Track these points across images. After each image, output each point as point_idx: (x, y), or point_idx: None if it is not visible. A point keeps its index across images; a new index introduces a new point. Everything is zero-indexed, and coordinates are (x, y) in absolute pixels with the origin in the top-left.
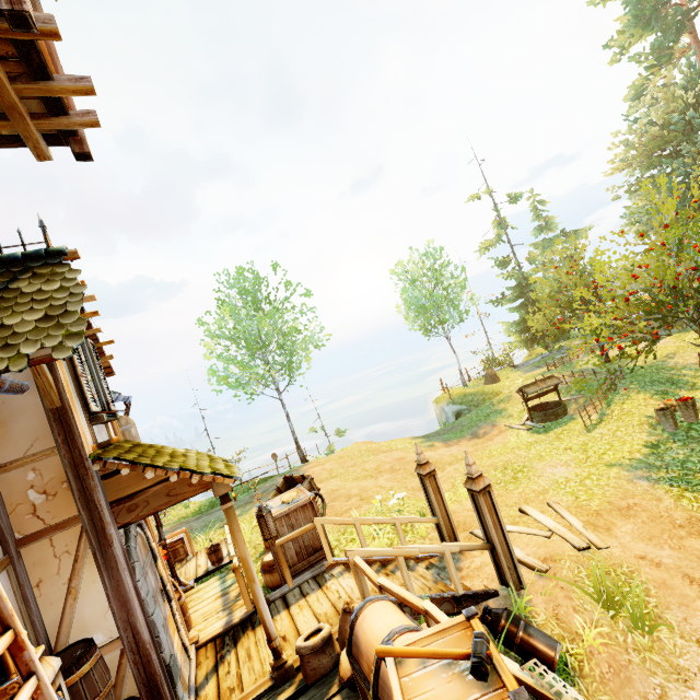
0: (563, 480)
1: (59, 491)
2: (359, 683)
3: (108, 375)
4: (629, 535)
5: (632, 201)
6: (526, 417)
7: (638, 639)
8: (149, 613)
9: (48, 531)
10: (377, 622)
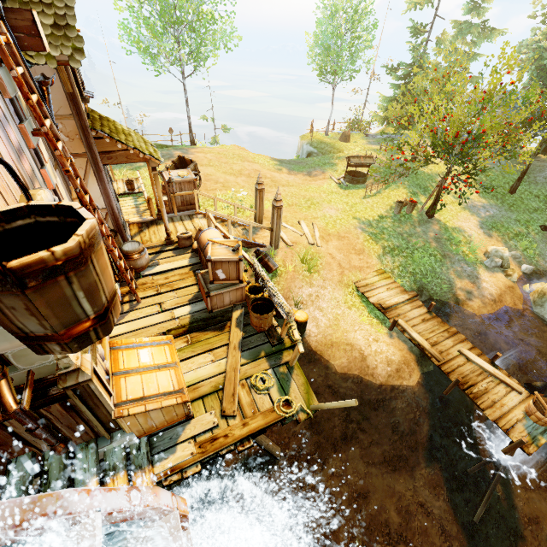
0: (329, 217)
1: (75, 139)
2: (199, 250)
3: None
4: (333, 246)
5: (532, 34)
6: (343, 175)
7: (306, 274)
8: (115, 203)
9: (72, 156)
10: (211, 235)
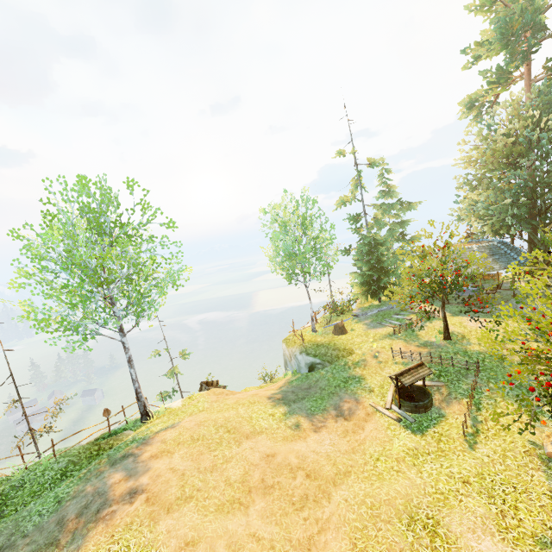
0: None
1: None
2: None
3: None
4: None
5: (481, 197)
6: (391, 398)
7: None
8: None
9: None
10: None
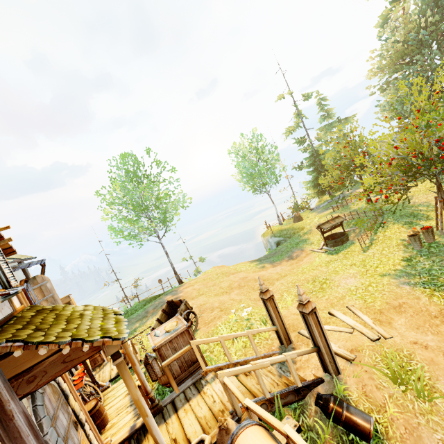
0: (354, 288)
1: None
2: None
3: (11, 254)
4: (404, 326)
5: (384, 96)
6: (323, 243)
7: (421, 405)
8: None
9: None
10: None
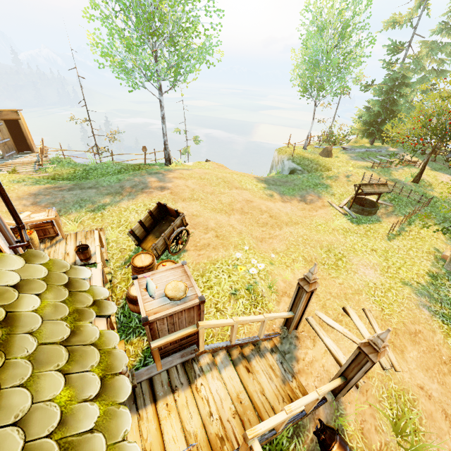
0: (373, 286)
1: None
2: None
3: None
4: (415, 362)
5: None
6: (345, 202)
7: None
8: None
9: None
10: None
